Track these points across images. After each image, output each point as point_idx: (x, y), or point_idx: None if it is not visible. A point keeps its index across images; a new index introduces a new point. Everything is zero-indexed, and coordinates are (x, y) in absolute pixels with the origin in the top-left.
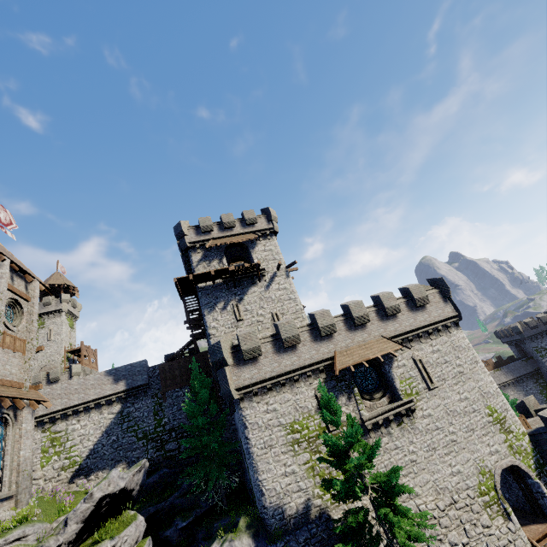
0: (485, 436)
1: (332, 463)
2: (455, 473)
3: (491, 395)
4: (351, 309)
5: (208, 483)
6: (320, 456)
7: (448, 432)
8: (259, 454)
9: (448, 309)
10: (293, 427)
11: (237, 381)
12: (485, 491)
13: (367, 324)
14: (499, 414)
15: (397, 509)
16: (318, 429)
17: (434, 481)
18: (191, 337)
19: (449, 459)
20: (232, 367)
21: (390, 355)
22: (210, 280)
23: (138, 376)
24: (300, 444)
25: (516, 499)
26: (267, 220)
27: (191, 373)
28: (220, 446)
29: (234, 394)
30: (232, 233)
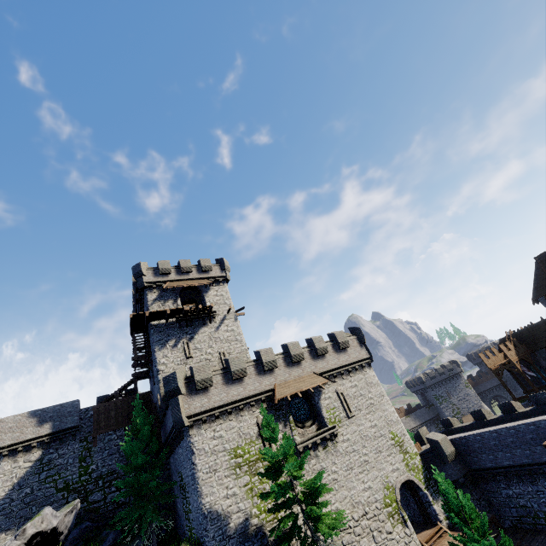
0: (389, 456)
1: (271, 475)
2: (366, 488)
3: (394, 422)
4: (290, 348)
5: (142, 526)
6: (261, 472)
7: (362, 453)
8: (204, 478)
9: (363, 352)
10: (236, 452)
11: (188, 409)
12: (388, 502)
13: (302, 361)
14: (399, 438)
15: (320, 505)
16: (258, 453)
17: (351, 496)
18: (133, 375)
19: (363, 477)
20: (185, 396)
21: (319, 389)
22: (164, 319)
23: (68, 417)
24: (242, 468)
25: (414, 514)
26: (220, 269)
27: (128, 414)
28: (158, 486)
29: (185, 421)
30: (188, 277)
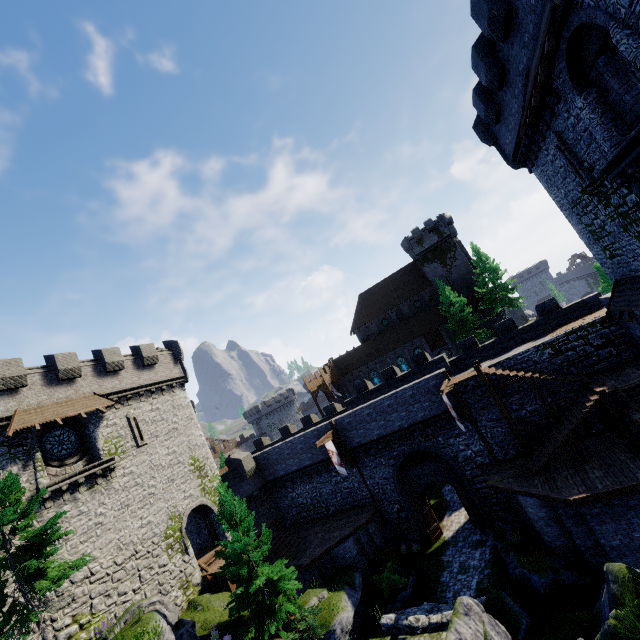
0: (183, 484)
1: None
2: (145, 524)
3: (198, 447)
4: (58, 360)
5: None
6: None
7: (148, 486)
8: None
9: (177, 371)
10: None
11: None
12: (171, 534)
13: (78, 379)
14: (201, 462)
15: (44, 556)
16: None
17: (119, 539)
18: None
19: (143, 512)
20: None
21: (100, 414)
22: None
23: None
24: None
25: (204, 540)
26: None
27: None
28: None
29: None
30: None
